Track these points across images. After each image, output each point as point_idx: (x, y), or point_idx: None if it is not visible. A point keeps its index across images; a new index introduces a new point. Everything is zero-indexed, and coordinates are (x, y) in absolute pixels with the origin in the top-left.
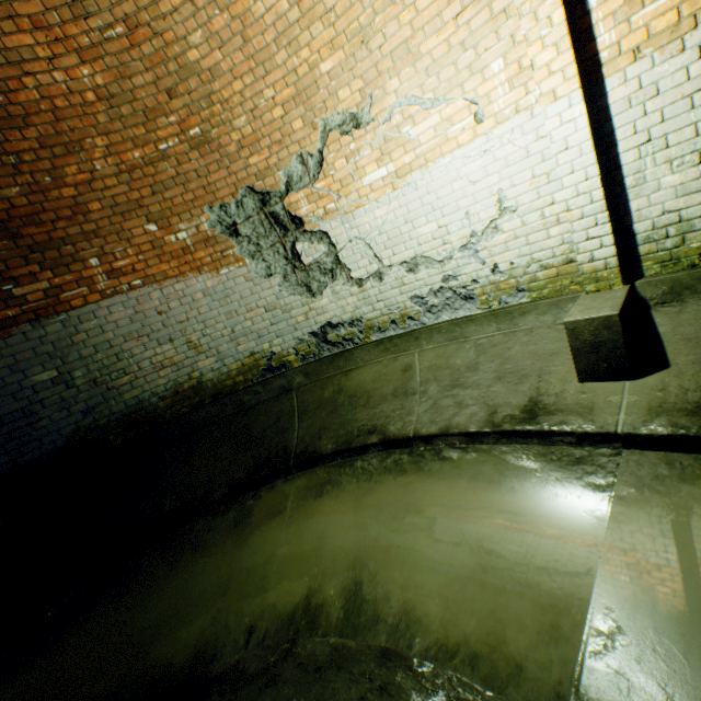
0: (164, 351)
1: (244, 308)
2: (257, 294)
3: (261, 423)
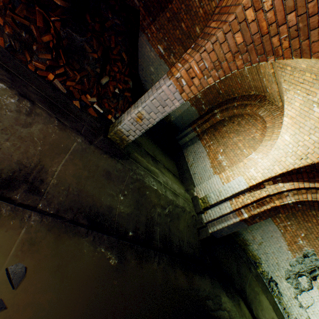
0: (258, 237)
1: (276, 256)
2: (282, 260)
3: (242, 270)
